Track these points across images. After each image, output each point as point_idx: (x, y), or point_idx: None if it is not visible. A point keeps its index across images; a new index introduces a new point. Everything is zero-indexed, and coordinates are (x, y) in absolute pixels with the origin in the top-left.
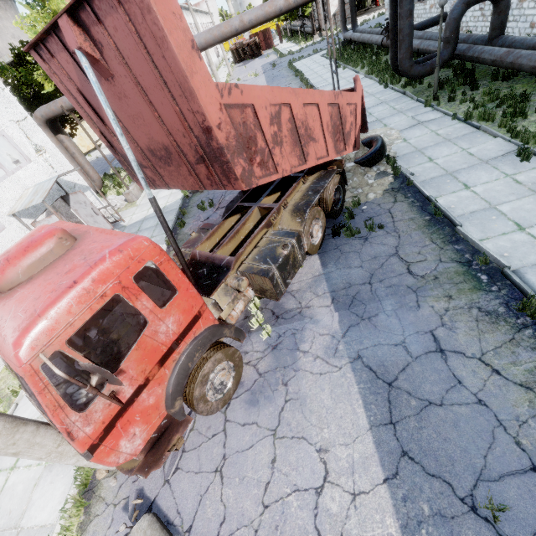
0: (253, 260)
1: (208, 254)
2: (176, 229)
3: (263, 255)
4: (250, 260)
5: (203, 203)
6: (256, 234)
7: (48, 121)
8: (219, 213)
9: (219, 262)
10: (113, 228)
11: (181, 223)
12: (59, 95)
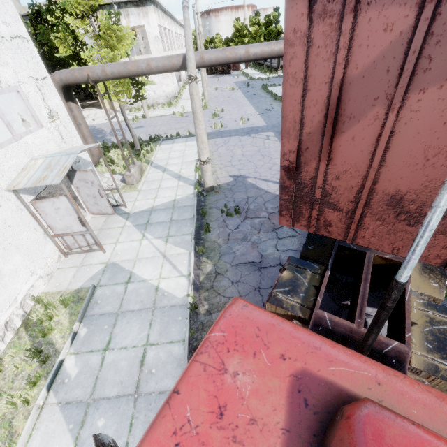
0: (427, 351)
1: (349, 324)
2: (199, 232)
3: (437, 343)
4: (422, 350)
5: (226, 207)
6: (409, 304)
7: (64, 86)
8: (250, 223)
9: (376, 345)
10: (114, 213)
11: (208, 227)
12: (72, 62)
